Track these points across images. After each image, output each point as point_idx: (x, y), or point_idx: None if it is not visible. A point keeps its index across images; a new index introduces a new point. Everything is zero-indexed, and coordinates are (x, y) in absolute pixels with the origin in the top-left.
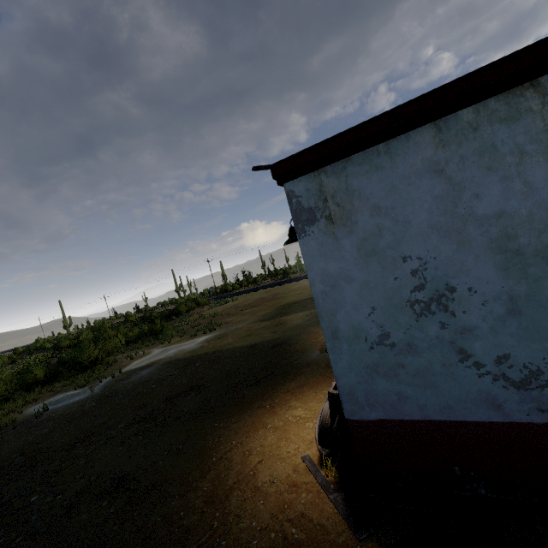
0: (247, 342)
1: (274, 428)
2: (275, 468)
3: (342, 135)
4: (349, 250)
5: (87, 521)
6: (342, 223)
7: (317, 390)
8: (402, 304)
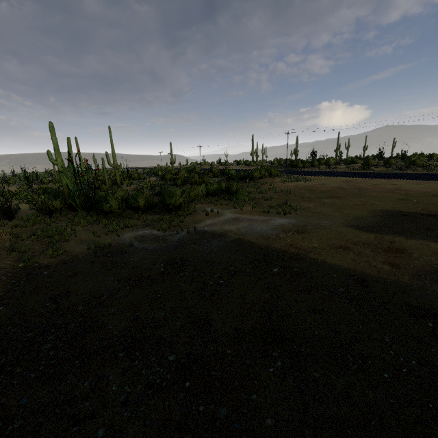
0: (345, 263)
1: None
2: None
3: None
4: None
5: None
6: None
7: None
8: None
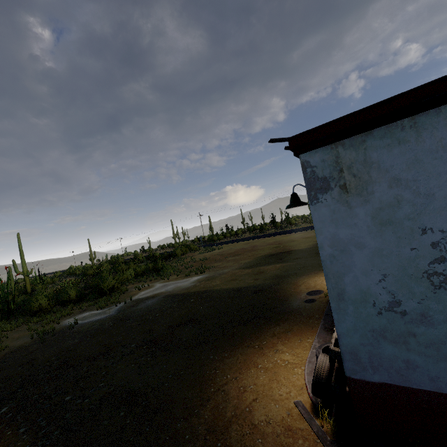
0: (232, 286)
1: (264, 369)
2: (269, 409)
3: (365, 110)
4: (363, 218)
5: (109, 428)
6: (356, 193)
7: (301, 338)
8: (417, 274)
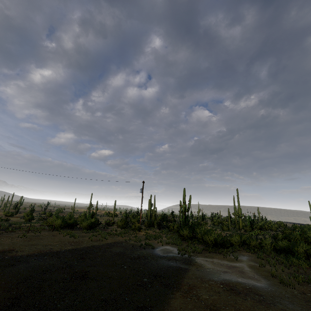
0: (173, 307)
1: None
2: None
3: None
4: None
5: None
6: None
7: None
8: None
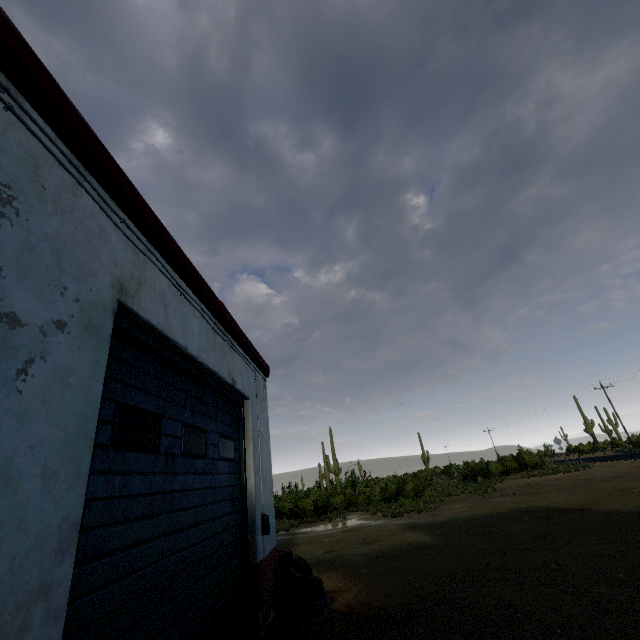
0: (302, 550)
1: None
2: None
3: None
4: None
5: None
6: None
7: None
8: None
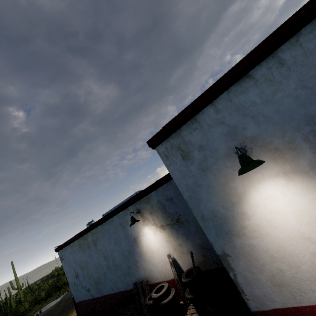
0: None
1: None
2: None
3: (60, 246)
4: (67, 265)
5: None
6: (65, 260)
7: None
8: (74, 276)
